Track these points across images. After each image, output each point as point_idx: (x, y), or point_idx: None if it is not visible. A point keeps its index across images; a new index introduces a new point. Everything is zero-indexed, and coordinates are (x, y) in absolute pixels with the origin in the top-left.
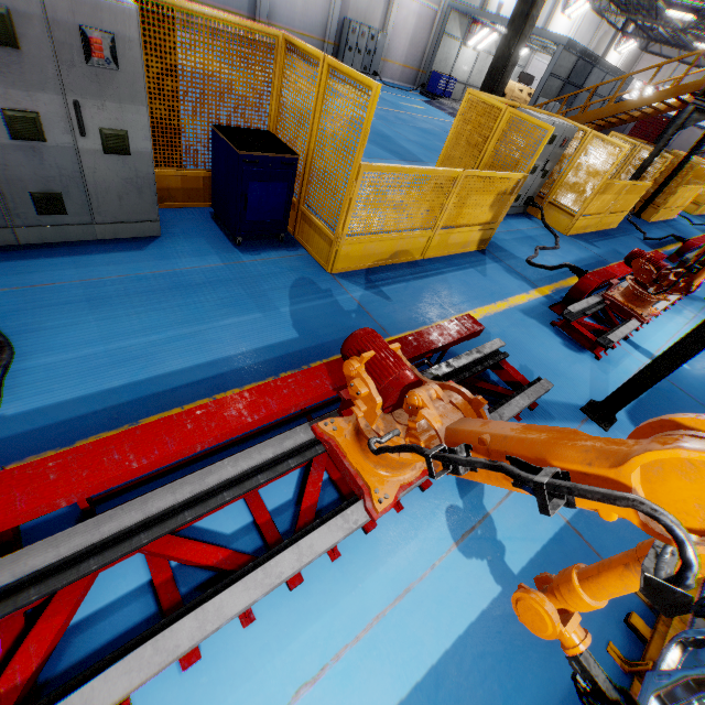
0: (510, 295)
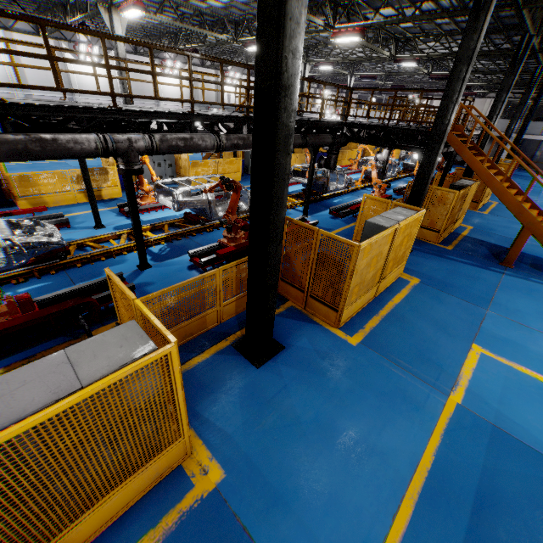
0: (111, 207)
